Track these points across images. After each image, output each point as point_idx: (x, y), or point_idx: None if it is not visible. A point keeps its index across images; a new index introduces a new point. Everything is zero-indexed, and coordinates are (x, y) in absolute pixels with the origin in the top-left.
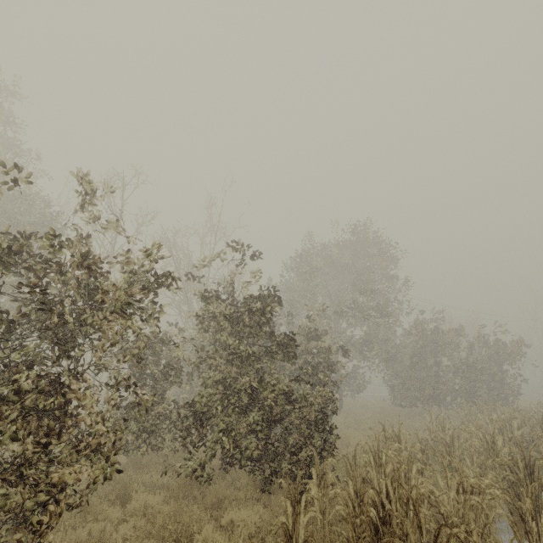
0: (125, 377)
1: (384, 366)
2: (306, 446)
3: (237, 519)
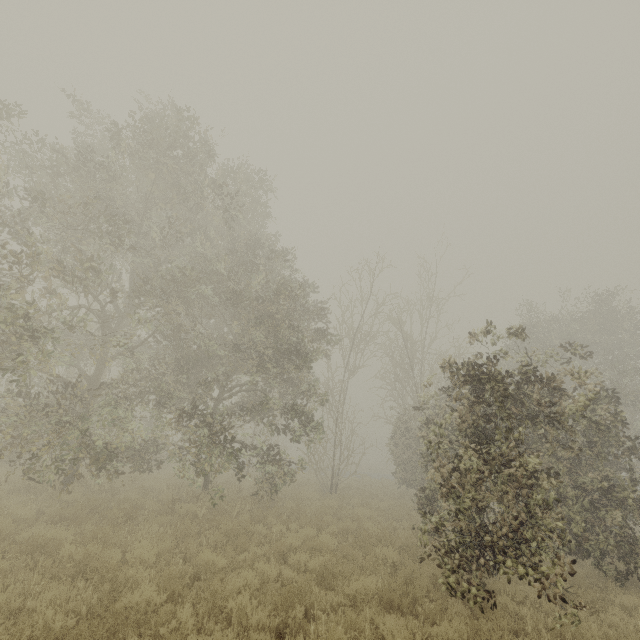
0: (547, 468)
1: None
2: None
3: (628, 603)
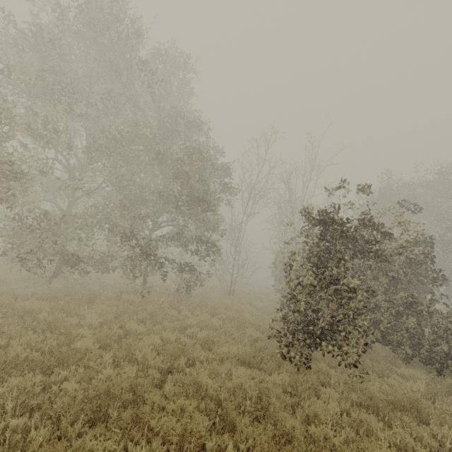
0: (366, 287)
1: (451, 293)
2: (447, 344)
3: (407, 373)
